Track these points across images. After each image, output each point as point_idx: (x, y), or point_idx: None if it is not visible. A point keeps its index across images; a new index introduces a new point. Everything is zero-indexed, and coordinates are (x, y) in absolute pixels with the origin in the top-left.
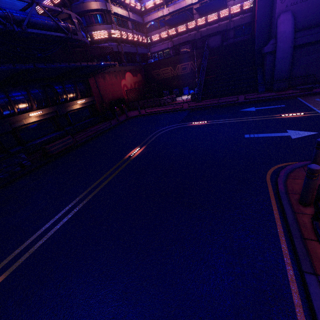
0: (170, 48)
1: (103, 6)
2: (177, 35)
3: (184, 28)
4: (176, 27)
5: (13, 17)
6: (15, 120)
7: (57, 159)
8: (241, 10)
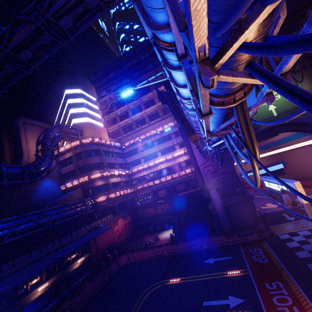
0: (151, 192)
1: (105, 182)
2: (155, 184)
3: (159, 181)
4: (153, 181)
5: (51, 219)
6: (25, 299)
7: None
8: (192, 171)
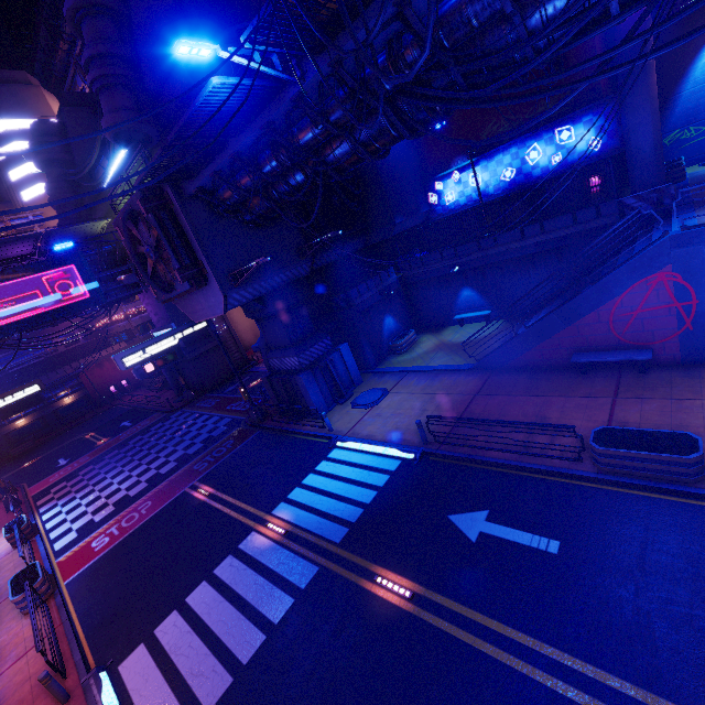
0: None
1: None
2: None
3: None
4: None
5: None
6: (4, 430)
7: (15, 460)
8: None
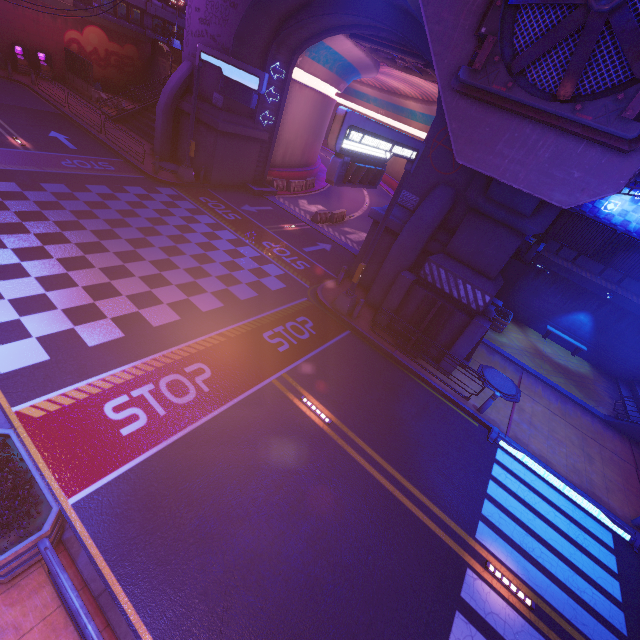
0: None
1: None
2: None
3: None
4: None
5: None
6: None
7: None
8: None
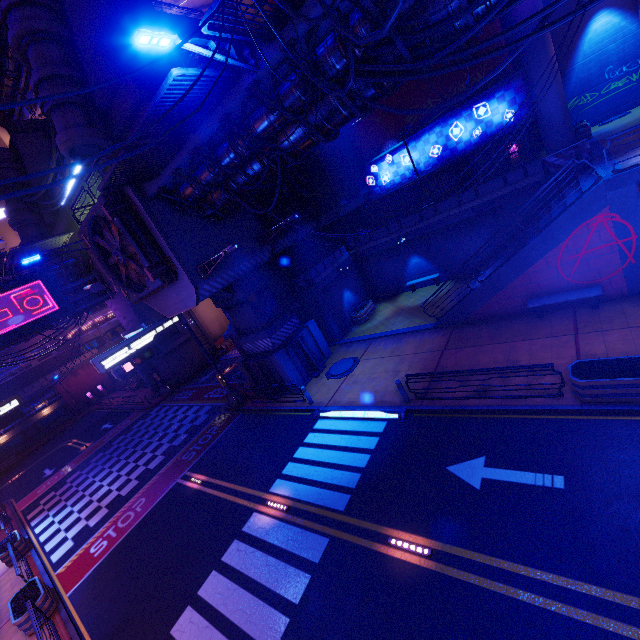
0: None
1: None
2: None
3: None
4: None
5: None
6: None
7: None
8: None
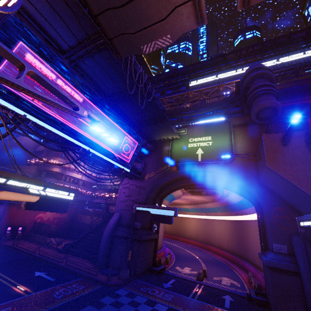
0: (104, 203)
1: (59, 171)
2: (111, 197)
3: (114, 195)
4: (110, 193)
5: None
6: None
7: None
8: None
